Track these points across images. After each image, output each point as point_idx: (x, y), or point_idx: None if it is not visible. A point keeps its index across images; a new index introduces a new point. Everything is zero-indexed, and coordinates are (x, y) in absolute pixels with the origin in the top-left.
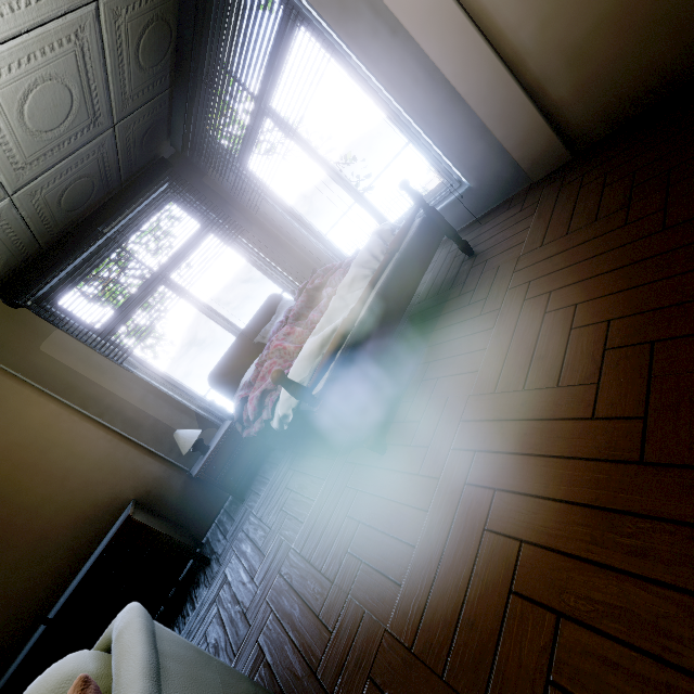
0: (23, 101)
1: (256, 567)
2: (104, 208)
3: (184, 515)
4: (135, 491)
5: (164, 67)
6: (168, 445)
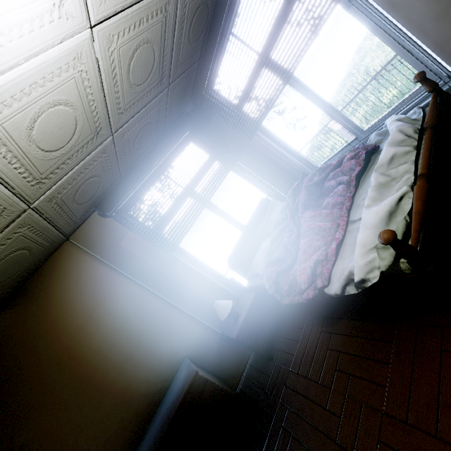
0: (131, 58)
1: (332, 429)
2: (155, 147)
3: (221, 369)
4: (185, 350)
5: (199, 43)
6: (205, 313)
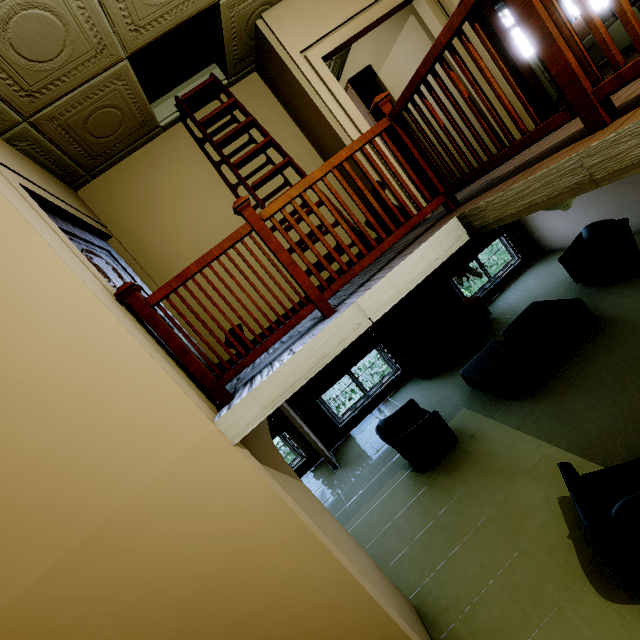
0: None
1: None
2: (492, 1)
3: None
4: None
5: None
6: None
